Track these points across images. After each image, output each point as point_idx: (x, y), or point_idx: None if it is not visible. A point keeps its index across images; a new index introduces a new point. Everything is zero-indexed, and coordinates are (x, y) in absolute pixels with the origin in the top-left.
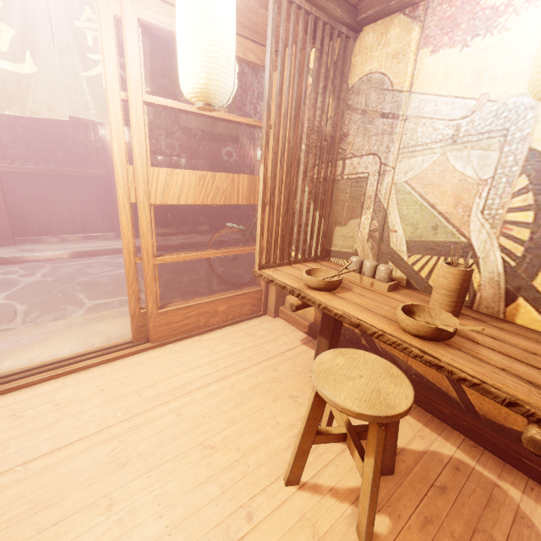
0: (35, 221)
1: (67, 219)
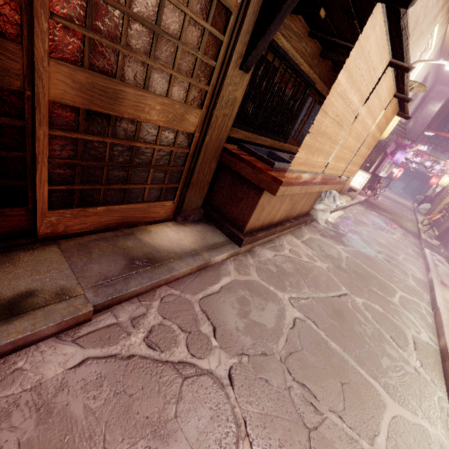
0: None
1: None
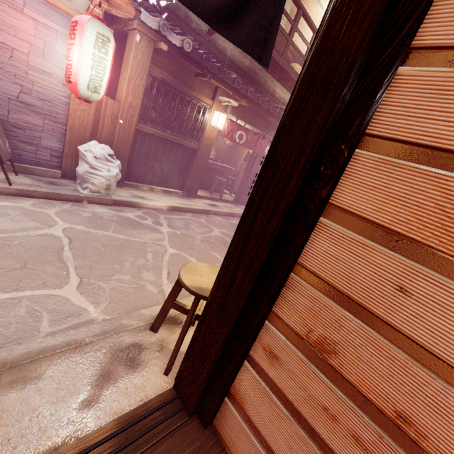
0: (137, 170)
1: (157, 173)
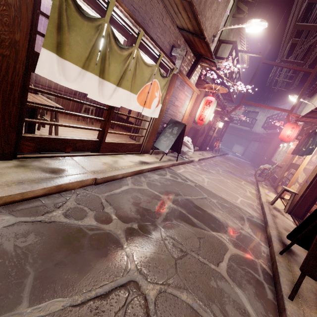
0: None
1: None
